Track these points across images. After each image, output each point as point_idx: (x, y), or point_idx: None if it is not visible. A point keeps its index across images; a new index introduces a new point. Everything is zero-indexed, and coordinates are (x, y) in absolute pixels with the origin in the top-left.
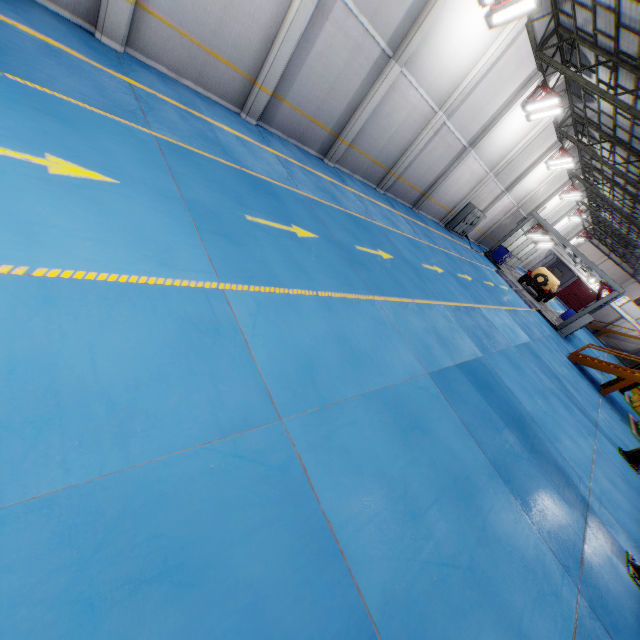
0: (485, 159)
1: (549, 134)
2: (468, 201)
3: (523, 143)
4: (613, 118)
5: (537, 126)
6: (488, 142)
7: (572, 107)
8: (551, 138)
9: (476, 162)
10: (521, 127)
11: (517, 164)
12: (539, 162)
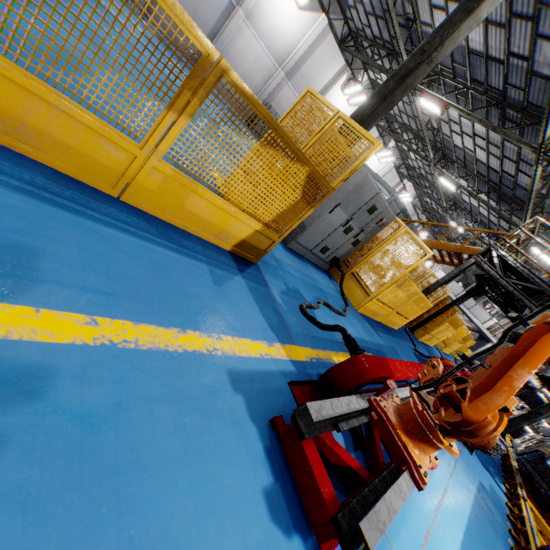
0: (266, 43)
1: (333, 49)
2: (264, 97)
3: (304, 41)
4: (360, 1)
5: (314, 26)
6: (261, 16)
7: (347, 23)
8: (338, 57)
9: (256, 41)
10: (295, 17)
11: (310, 75)
12: (334, 84)
